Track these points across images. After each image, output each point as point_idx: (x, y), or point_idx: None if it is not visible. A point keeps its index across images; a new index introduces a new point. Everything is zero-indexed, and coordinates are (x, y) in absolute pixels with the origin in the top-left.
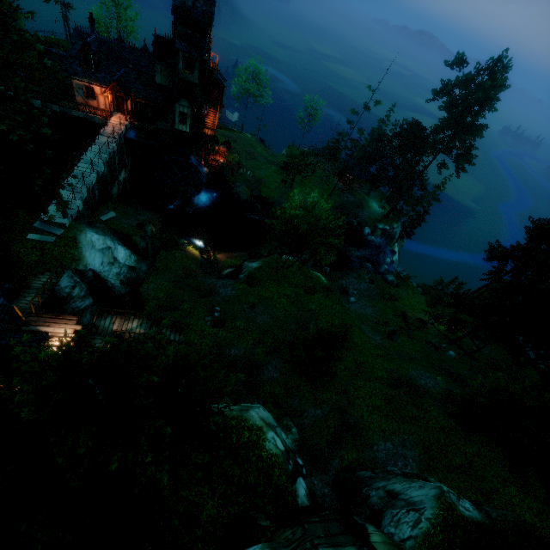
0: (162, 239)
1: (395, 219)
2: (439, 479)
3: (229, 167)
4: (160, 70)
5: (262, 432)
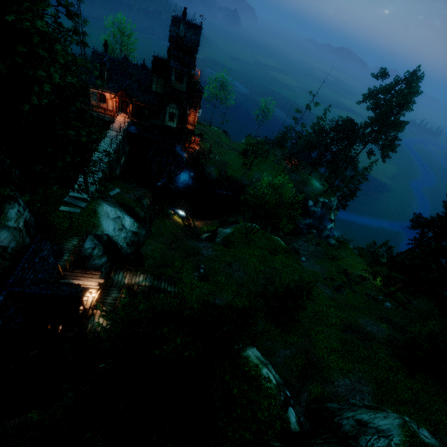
0: (156, 210)
1: (332, 194)
2: (392, 411)
3: (202, 153)
4: (156, 81)
5: (258, 368)
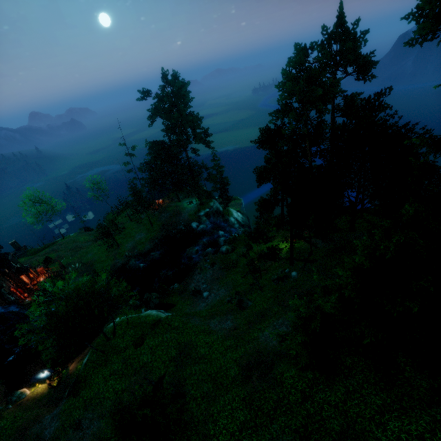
0: None
1: (209, 200)
2: None
3: (56, 275)
4: None
5: None
